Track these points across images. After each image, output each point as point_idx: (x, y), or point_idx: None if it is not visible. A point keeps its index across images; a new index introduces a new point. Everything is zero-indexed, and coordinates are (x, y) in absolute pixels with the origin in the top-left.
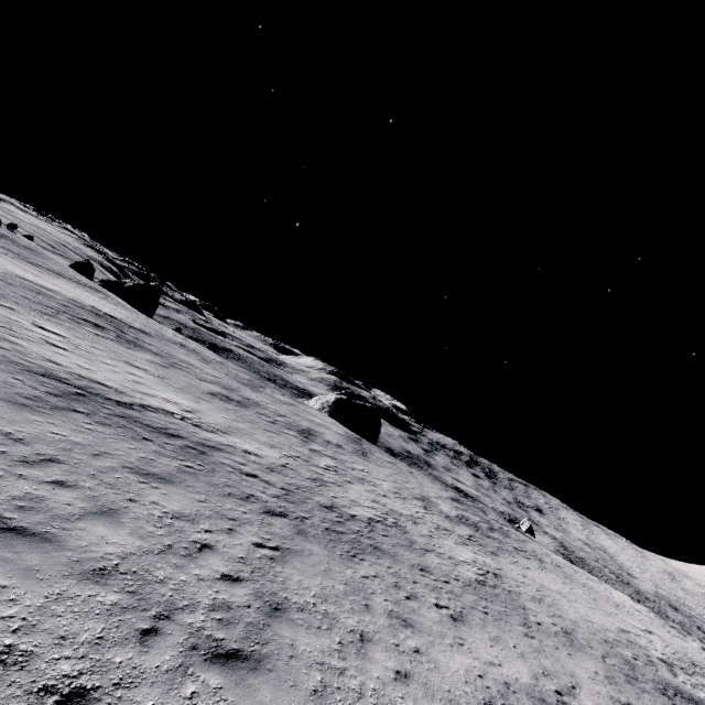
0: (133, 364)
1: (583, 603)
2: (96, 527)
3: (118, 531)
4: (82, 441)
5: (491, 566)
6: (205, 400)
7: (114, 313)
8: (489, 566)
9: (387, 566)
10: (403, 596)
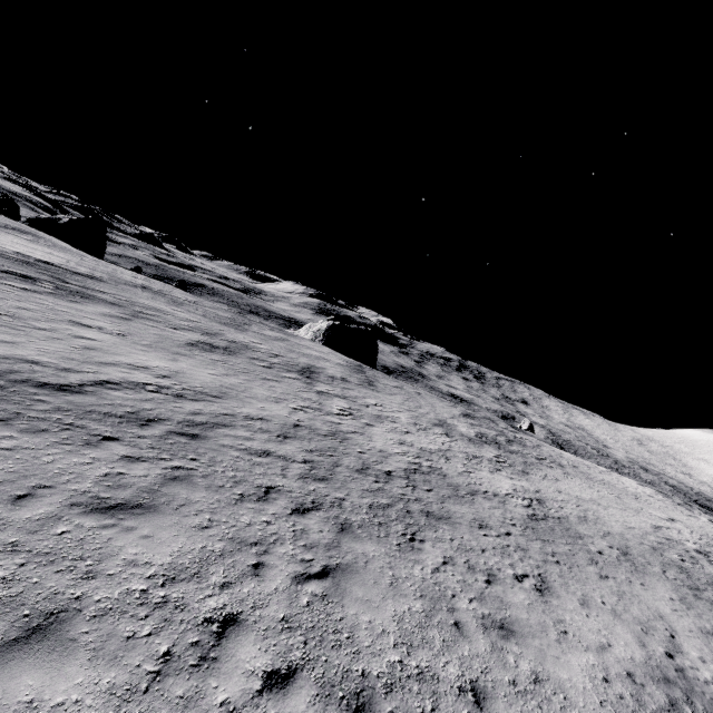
0: (81, 322)
1: (614, 506)
2: (16, 680)
3: (64, 668)
4: None
5: (530, 491)
6: (184, 355)
7: (49, 258)
8: (529, 491)
9: (449, 539)
10: (483, 582)
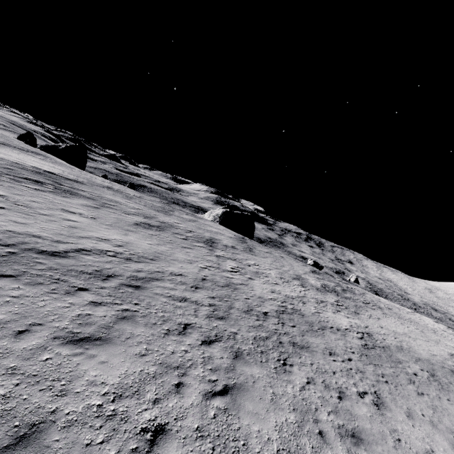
0: (69, 210)
1: (420, 338)
2: None
3: None
4: (3, 317)
5: (362, 326)
6: (132, 231)
7: (52, 170)
8: (360, 327)
9: (309, 364)
10: (336, 398)
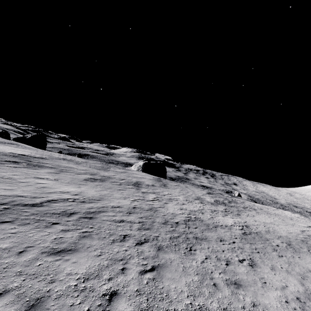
0: (39, 177)
1: (281, 224)
2: None
3: None
4: (8, 245)
5: (242, 222)
6: (83, 184)
7: (23, 153)
8: (241, 222)
9: (207, 248)
10: (224, 264)
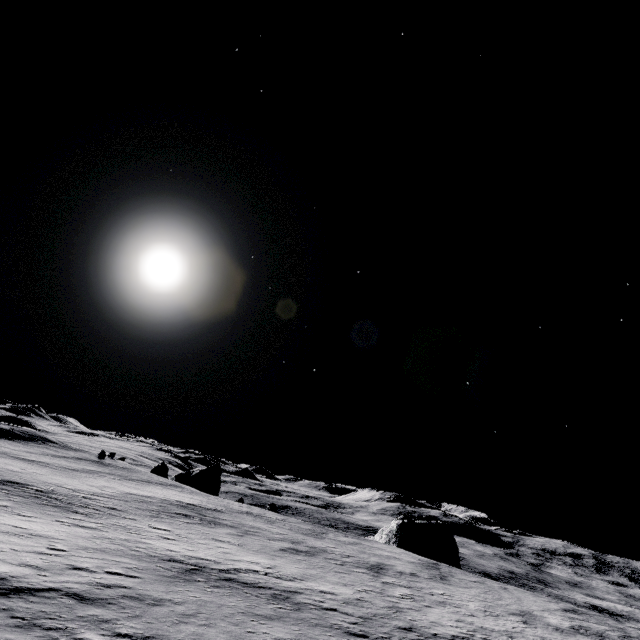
0: (218, 539)
1: None
2: None
3: None
4: (208, 599)
5: None
6: (278, 556)
7: (192, 501)
8: None
9: None
10: None
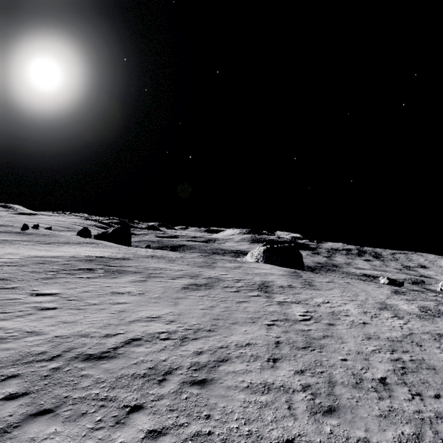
0: (118, 291)
1: None
2: None
3: None
4: None
5: None
6: (181, 298)
7: (102, 254)
8: None
9: None
10: None
